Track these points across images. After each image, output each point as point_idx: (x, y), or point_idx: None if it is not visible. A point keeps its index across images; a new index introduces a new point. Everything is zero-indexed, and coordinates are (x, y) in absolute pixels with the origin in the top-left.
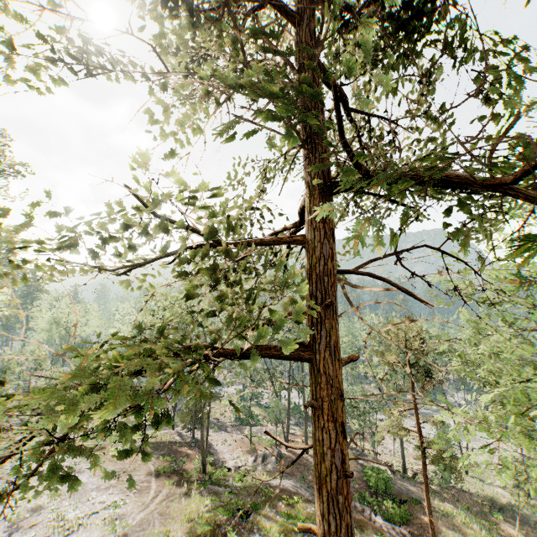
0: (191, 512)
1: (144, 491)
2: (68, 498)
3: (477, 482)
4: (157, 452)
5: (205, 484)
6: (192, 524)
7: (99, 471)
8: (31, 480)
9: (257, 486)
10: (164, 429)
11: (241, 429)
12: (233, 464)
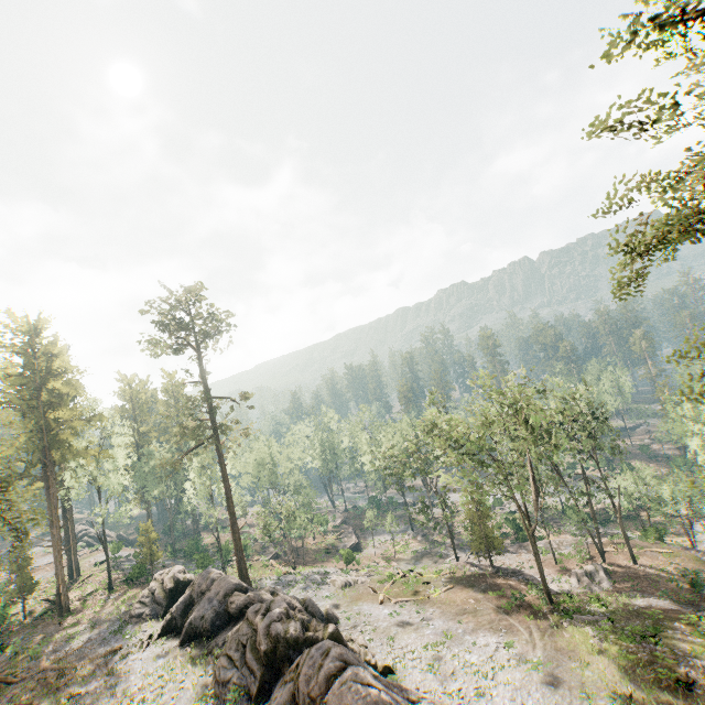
0: (584, 644)
1: (513, 629)
2: (451, 645)
3: None
4: (477, 588)
5: (569, 614)
6: (605, 656)
7: (446, 616)
8: (398, 633)
9: (624, 609)
10: (435, 560)
11: (523, 546)
12: (558, 588)
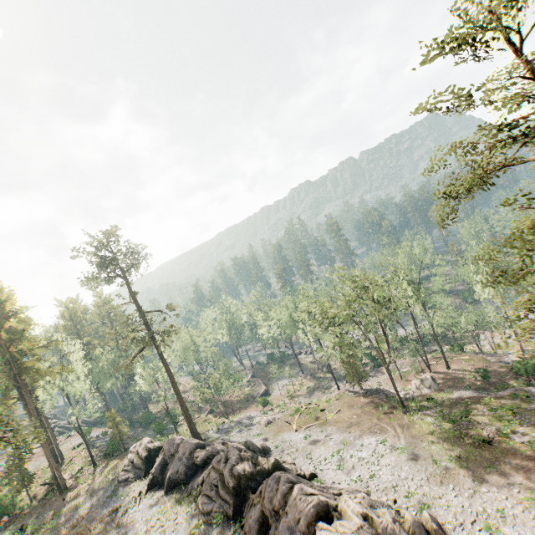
0: (428, 430)
1: (384, 430)
2: (348, 449)
3: None
4: (356, 407)
5: (416, 413)
6: (442, 435)
7: (340, 430)
8: (312, 449)
9: (448, 402)
10: (323, 391)
11: (379, 371)
12: (405, 395)
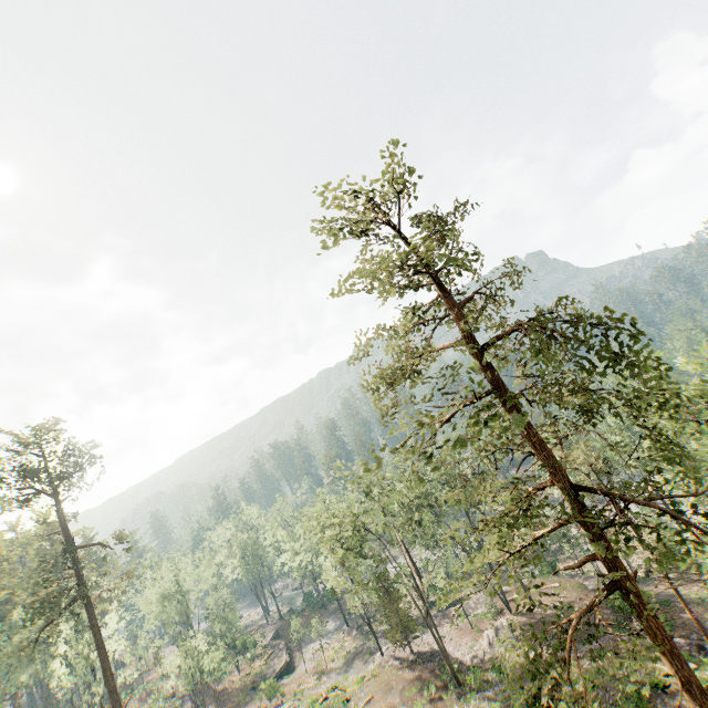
0: None
1: None
2: None
3: (706, 548)
4: (395, 689)
5: (473, 694)
6: None
7: None
8: None
9: (519, 669)
10: (366, 659)
11: (446, 615)
12: (472, 659)
